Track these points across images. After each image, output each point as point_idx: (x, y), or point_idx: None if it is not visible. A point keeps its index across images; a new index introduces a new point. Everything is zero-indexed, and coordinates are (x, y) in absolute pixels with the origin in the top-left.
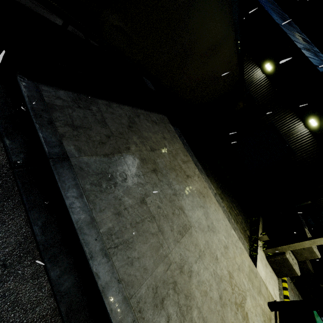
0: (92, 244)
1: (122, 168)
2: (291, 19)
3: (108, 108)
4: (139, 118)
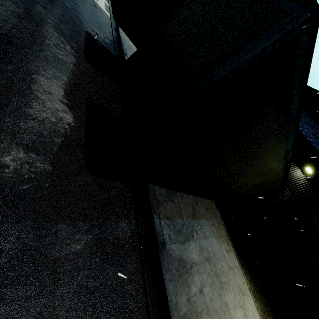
0: None
1: (190, 255)
2: None
3: (182, 199)
4: (198, 205)
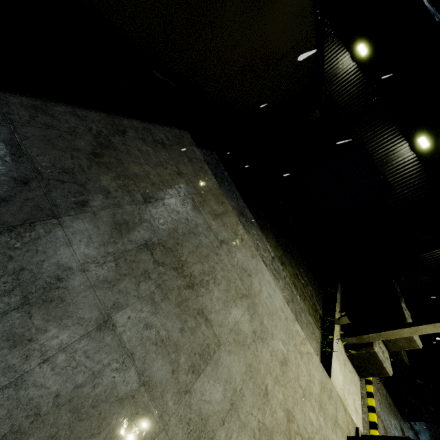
0: None
1: (54, 254)
2: None
3: (38, 114)
4: (123, 136)
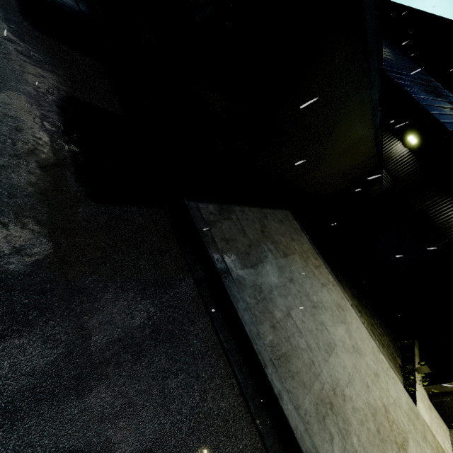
0: (263, 354)
1: (266, 279)
2: (439, 83)
3: (243, 214)
4: (267, 219)
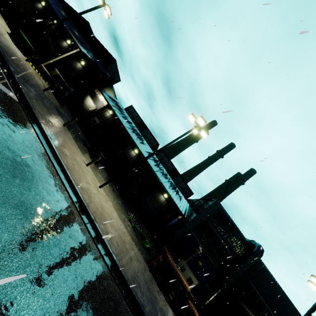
0: None
1: None
2: (78, 30)
3: None
4: None
